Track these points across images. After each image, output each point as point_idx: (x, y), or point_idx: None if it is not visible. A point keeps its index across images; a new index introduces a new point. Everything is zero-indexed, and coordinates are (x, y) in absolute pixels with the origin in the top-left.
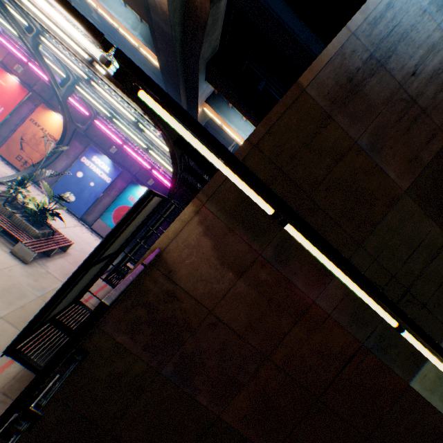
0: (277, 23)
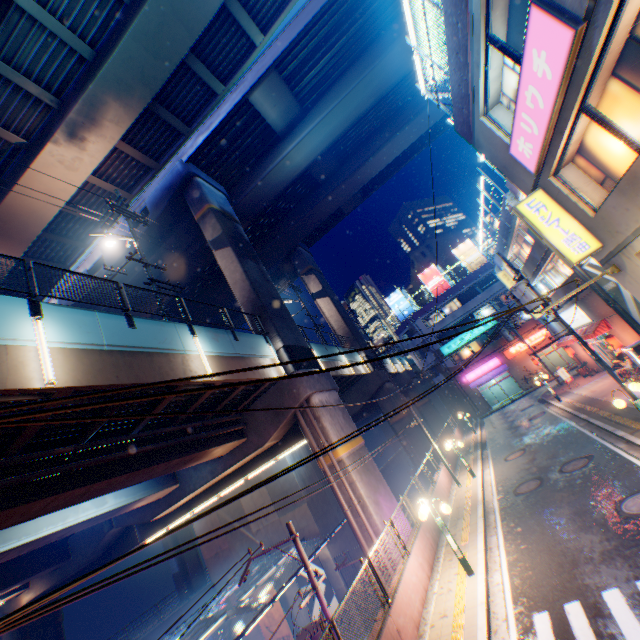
0: None
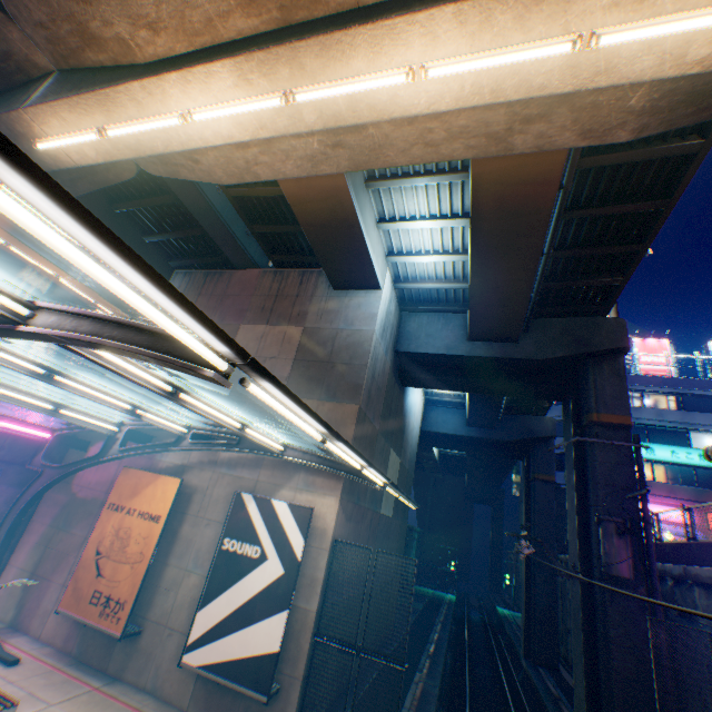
0: (201, 196)
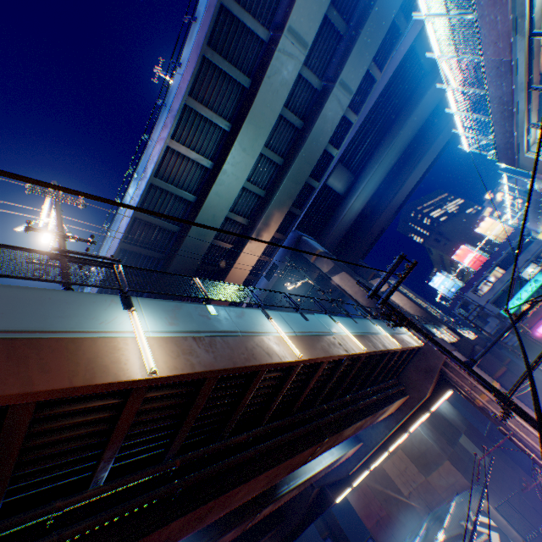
0: None
